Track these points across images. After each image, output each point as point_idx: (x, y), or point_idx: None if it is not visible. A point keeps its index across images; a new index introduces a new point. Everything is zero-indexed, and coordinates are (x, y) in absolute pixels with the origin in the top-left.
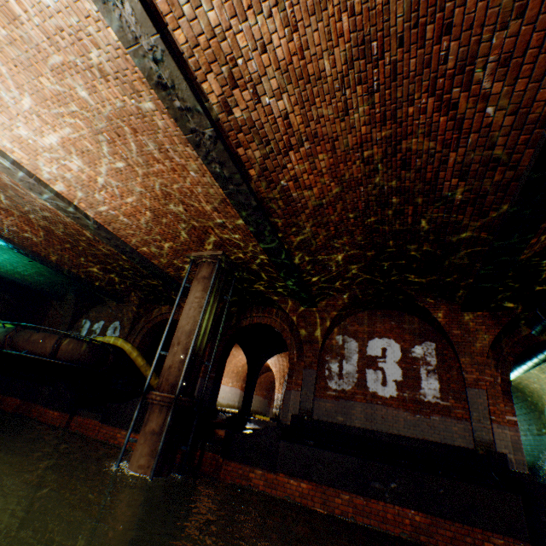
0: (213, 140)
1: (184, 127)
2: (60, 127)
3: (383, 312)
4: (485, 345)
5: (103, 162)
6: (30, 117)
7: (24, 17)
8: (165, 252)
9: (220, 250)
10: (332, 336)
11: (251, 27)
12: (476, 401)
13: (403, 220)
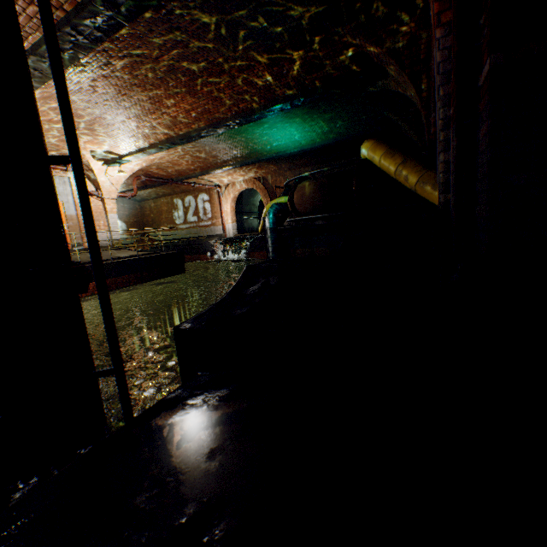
0: None
1: None
2: None
3: None
4: None
5: None
6: None
7: None
8: None
9: None
10: None
11: None
12: None
13: None
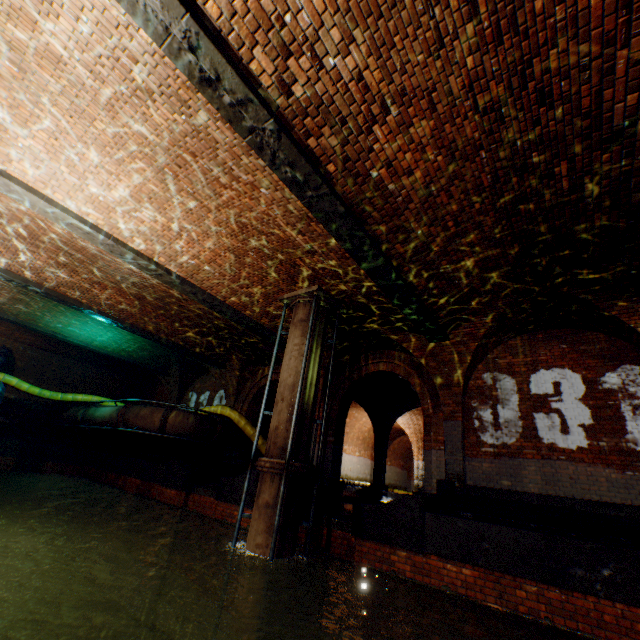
0: (276, 135)
1: (241, 128)
2: (123, 175)
3: (546, 334)
4: None
5: (172, 204)
6: (95, 171)
7: (65, 56)
8: (254, 299)
9: (314, 285)
10: (476, 375)
11: None
12: None
13: (554, 187)
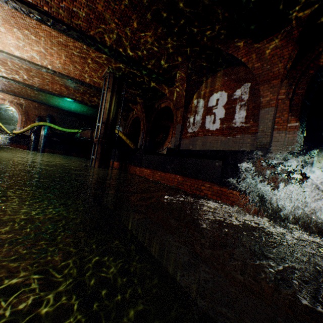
0: (13, 2)
1: (3, 3)
2: (8, 33)
3: (221, 73)
4: (281, 68)
5: (31, 41)
6: (0, 34)
7: None
8: (94, 78)
9: (107, 67)
10: (192, 102)
11: None
12: (265, 117)
13: None
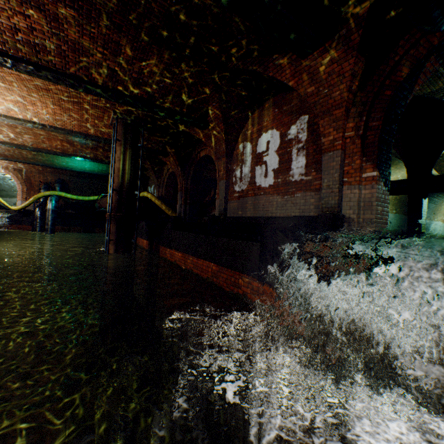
0: None
1: None
2: None
3: (270, 103)
4: (343, 91)
5: (0, 89)
6: None
7: None
8: (100, 128)
9: (112, 111)
10: (237, 147)
11: None
12: (329, 166)
13: None
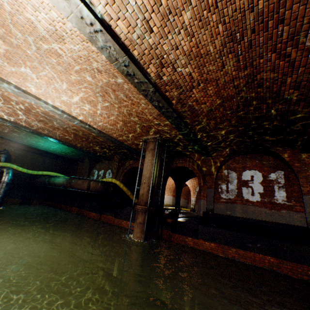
0: (154, 92)
1: (139, 89)
2: (80, 93)
3: (251, 155)
4: None
5: (99, 104)
6: (67, 92)
7: (64, 54)
8: (130, 138)
9: (157, 134)
10: (221, 171)
11: (170, 40)
12: (308, 202)
13: (260, 111)
